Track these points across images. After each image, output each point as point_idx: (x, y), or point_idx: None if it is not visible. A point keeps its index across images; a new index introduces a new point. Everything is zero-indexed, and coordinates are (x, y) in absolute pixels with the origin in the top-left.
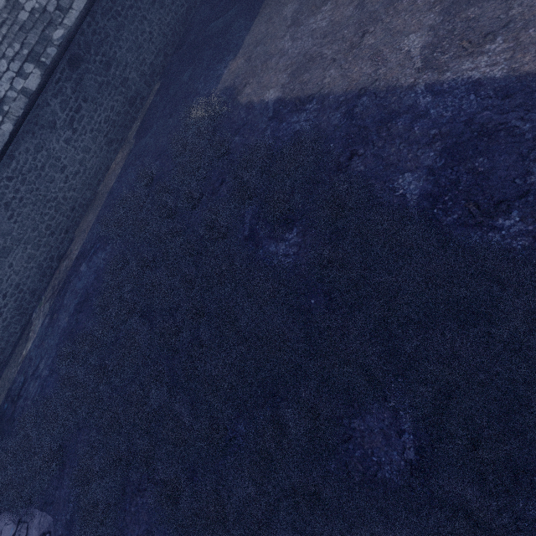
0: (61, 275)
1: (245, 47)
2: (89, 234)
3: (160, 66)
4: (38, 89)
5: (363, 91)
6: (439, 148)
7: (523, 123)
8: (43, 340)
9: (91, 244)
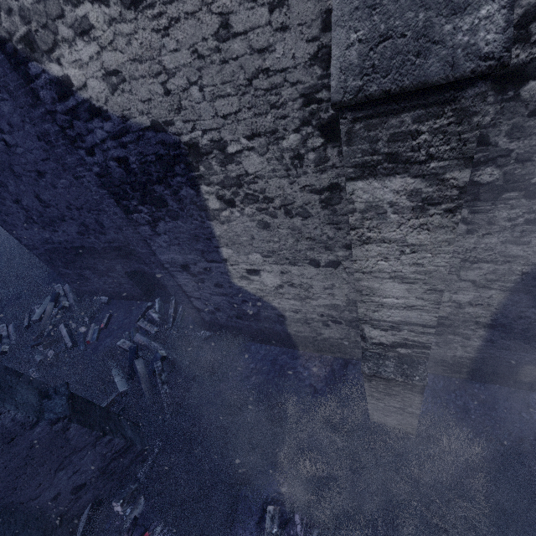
0: None
1: None
2: None
3: None
4: None
5: None
6: None
7: None
8: None
9: None
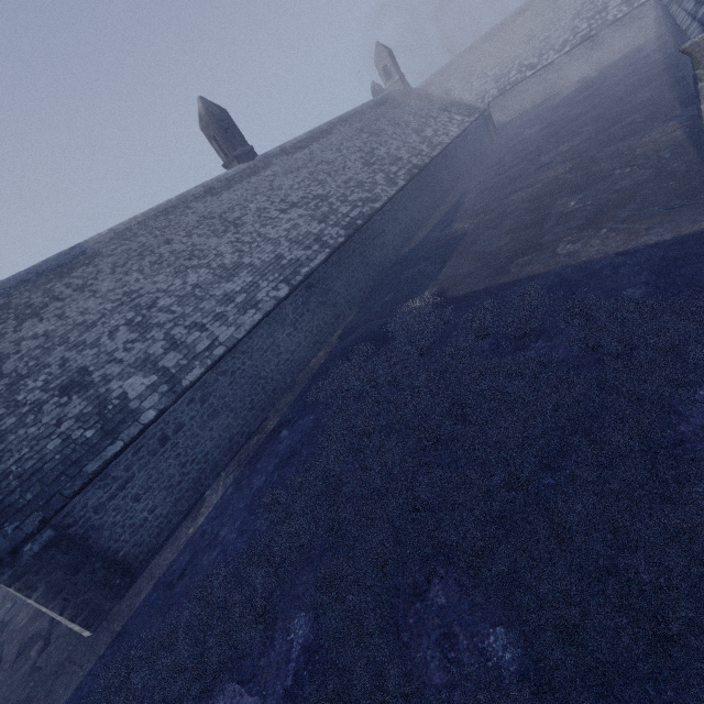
0: (251, 447)
1: (444, 274)
2: (289, 408)
3: (360, 298)
4: (284, 297)
5: (564, 267)
6: (646, 273)
7: (703, 250)
8: (226, 508)
9: (293, 414)
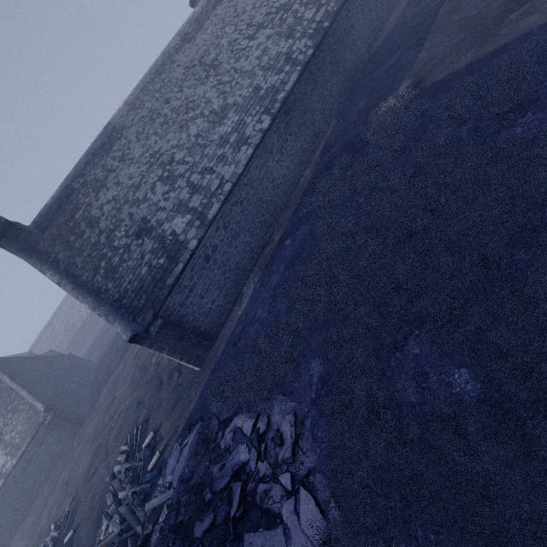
0: (266, 255)
1: (419, 60)
2: (288, 223)
3: (335, 111)
4: (268, 127)
5: None
6: None
7: None
8: (257, 297)
9: (292, 227)
